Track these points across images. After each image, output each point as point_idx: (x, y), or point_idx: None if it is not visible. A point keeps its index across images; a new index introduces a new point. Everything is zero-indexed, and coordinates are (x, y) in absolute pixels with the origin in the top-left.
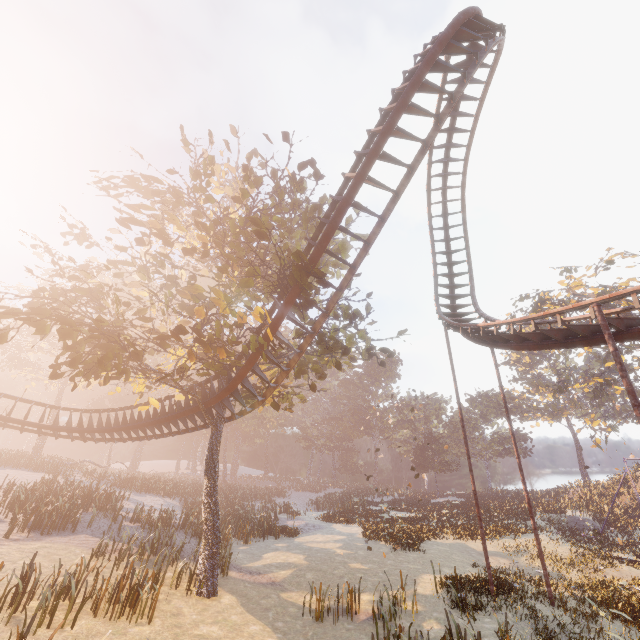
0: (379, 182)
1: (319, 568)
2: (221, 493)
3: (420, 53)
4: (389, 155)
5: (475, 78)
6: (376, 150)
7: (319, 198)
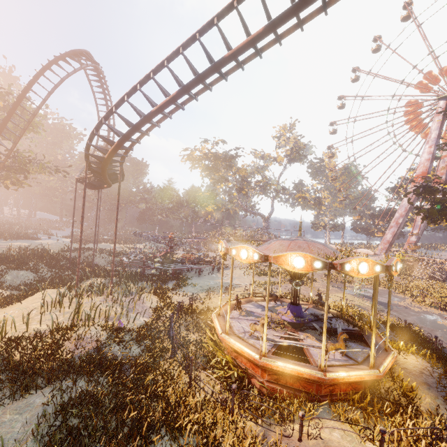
0: (15, 123)
1: (31, 246)
2: (8, 224)
3: (36, 70)
4: (18, 115)
5: (97, 62)
6: (11, 112)
7: None
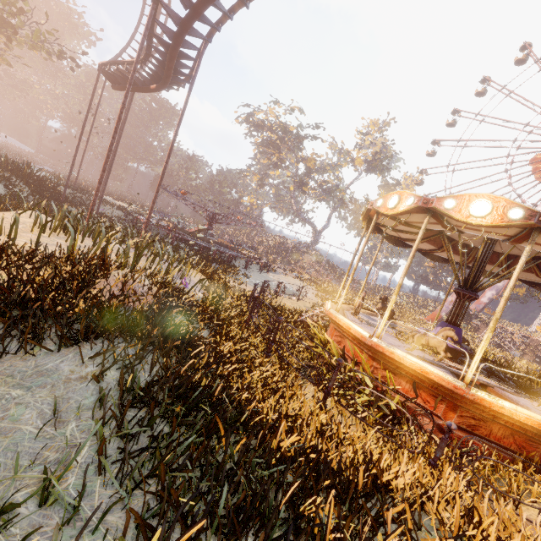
0: None
1: None
2: None
3: None
4: None
5: None
6: None
7: None
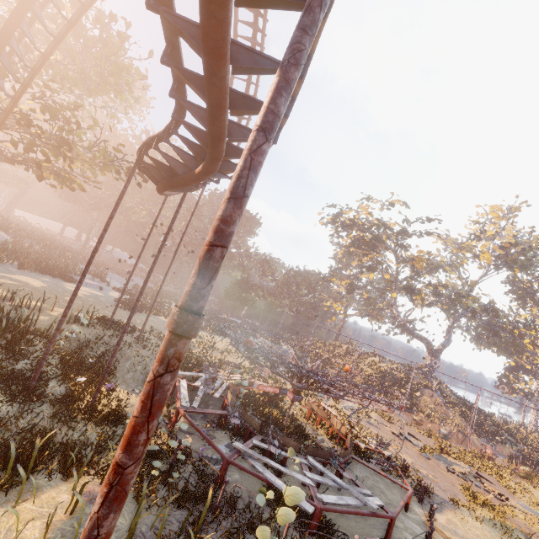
0: None
1: (40, 290)
2: (60, 250)
3: None
4: None
5: None
6: None
7: (113, 14)
